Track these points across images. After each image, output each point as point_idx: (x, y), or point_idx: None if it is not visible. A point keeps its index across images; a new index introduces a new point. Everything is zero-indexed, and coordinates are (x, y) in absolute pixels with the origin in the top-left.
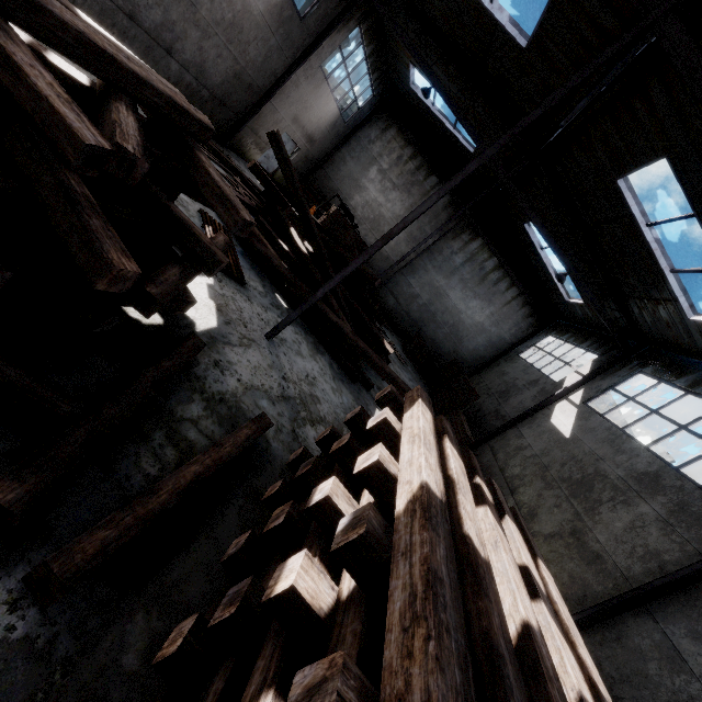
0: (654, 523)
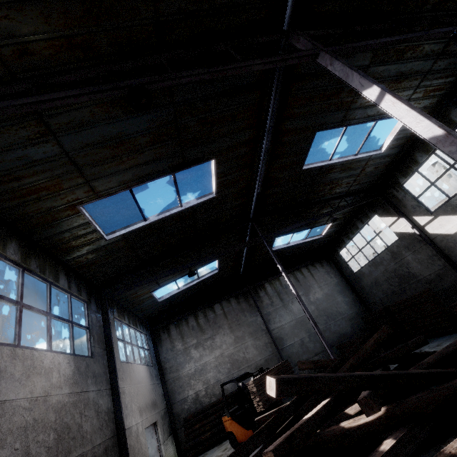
0: None
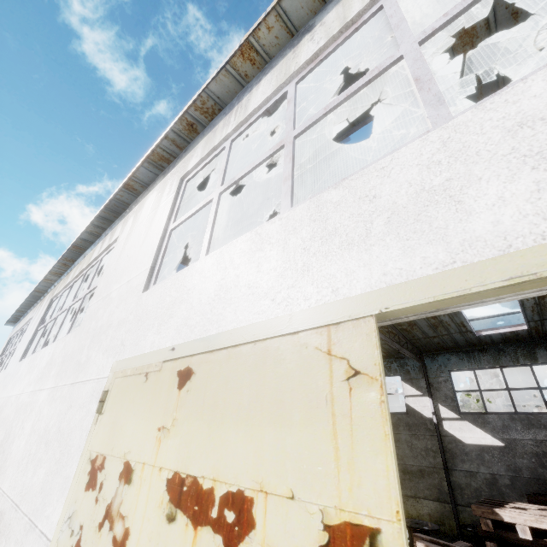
0: (412, 439)
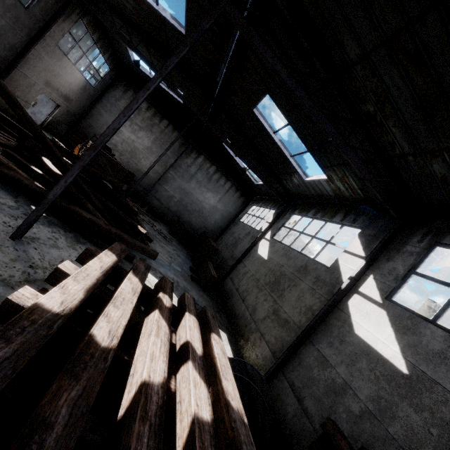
0: (307, 292)
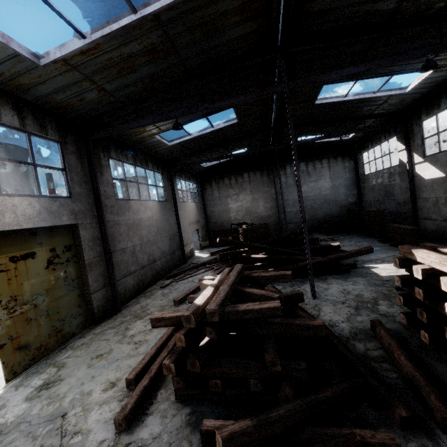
0: None
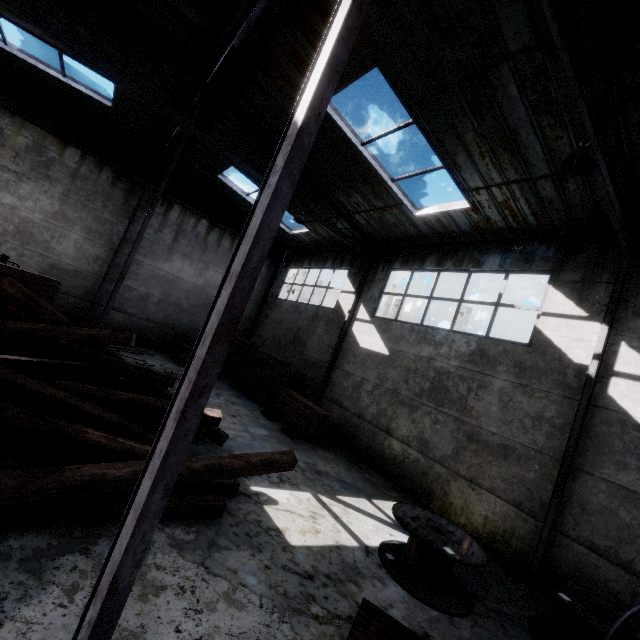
0: (515, 392)
